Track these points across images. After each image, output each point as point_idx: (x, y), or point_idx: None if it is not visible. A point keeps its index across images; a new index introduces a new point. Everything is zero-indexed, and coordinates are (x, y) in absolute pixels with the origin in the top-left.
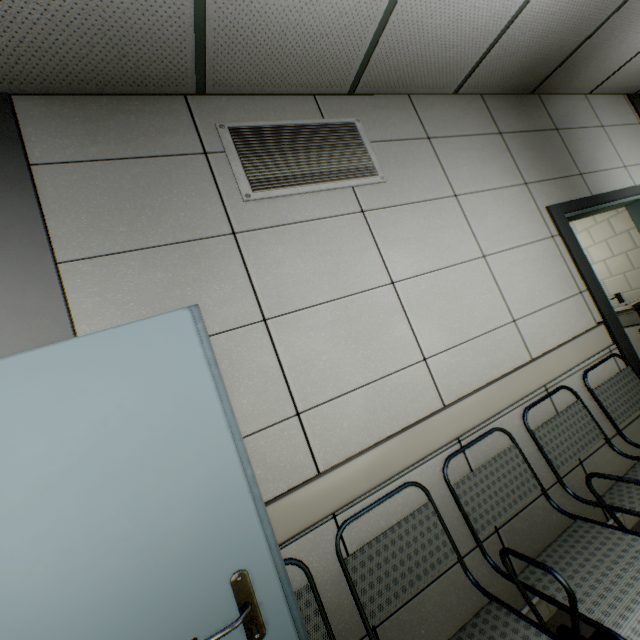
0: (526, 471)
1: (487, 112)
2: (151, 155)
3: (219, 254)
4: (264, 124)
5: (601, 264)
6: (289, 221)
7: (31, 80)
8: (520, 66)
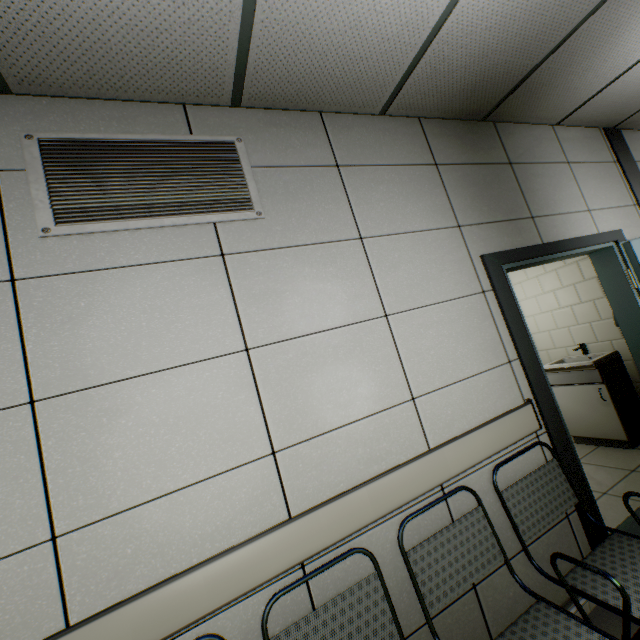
0: (385, 612)
1: (423, 138)
2: None
3: None
4: (97, 137)
5: (568, 309)
6: (107, 265)
7: None
8: (461, 88)
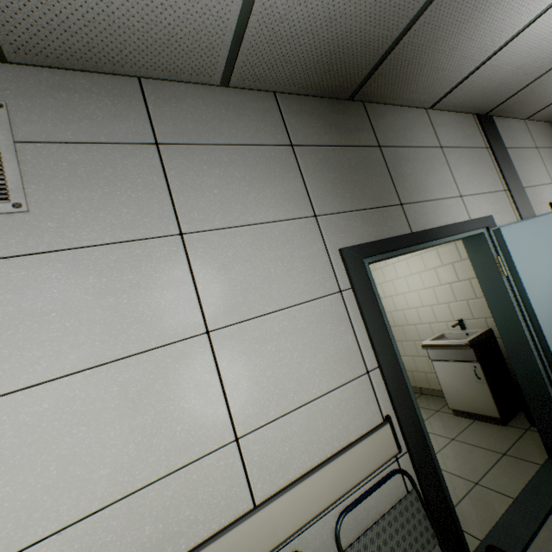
0: None
1: (278, 115)
2: None
3: None
4: None
5: (448, 287)
6: None
7: None
8: (314, 59)
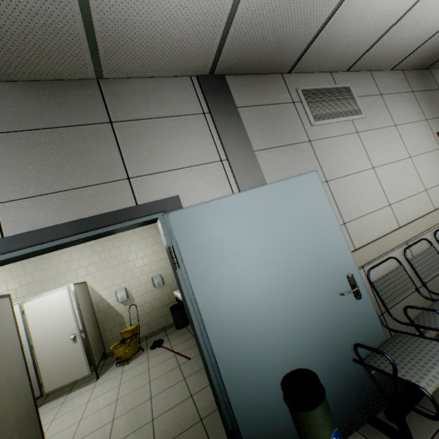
0: (438, 258)
1: (405, 80)
2: (274, 103)
3: (305, 150)
4: (314, 88)
5: None
6: (329, 136)
7: (235, 69)
8: (427, 55)
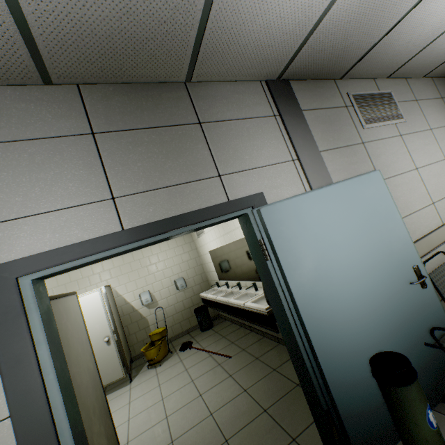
0: None
1: (435, 87)
2: (330, 107)
3: (360, 152)
4: (362, 93)
5: None
6: (378, 138)
7: (299, 74)
8: None
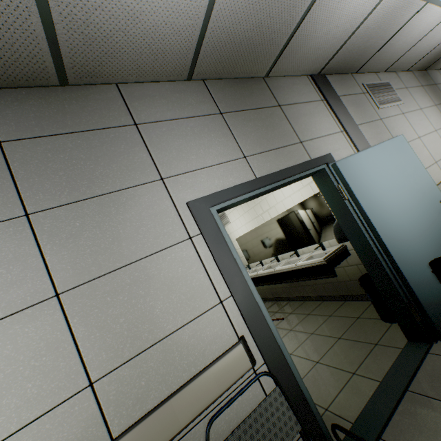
0: None
1: (415, 78)
2: (354, 94)
3: (381, 125)
4: (371, 83)
5: None
6: (389, 116)
7: (332, 70)
8: (429, 59)
